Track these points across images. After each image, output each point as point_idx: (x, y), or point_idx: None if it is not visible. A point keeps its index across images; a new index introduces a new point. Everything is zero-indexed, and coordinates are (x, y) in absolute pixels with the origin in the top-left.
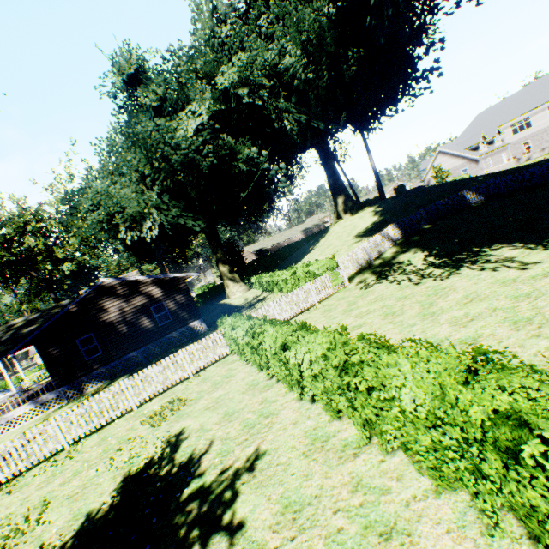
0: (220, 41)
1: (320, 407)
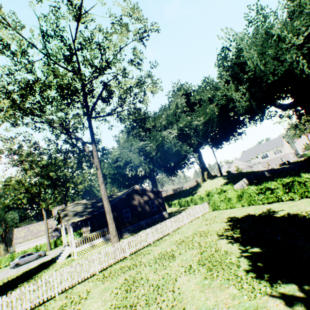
0: (178, 114)
1: (275, 203)
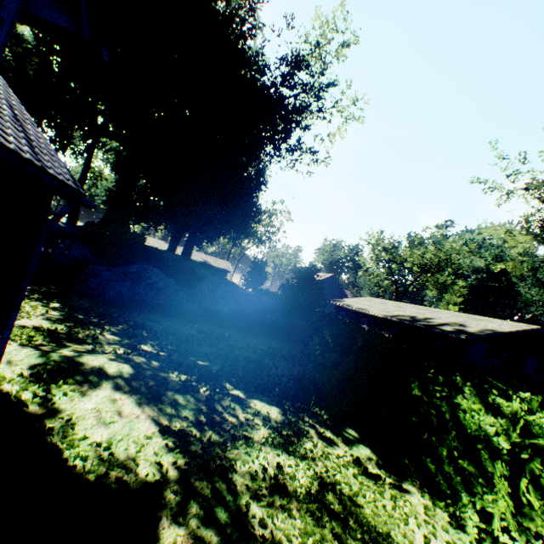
0: None
1: None
